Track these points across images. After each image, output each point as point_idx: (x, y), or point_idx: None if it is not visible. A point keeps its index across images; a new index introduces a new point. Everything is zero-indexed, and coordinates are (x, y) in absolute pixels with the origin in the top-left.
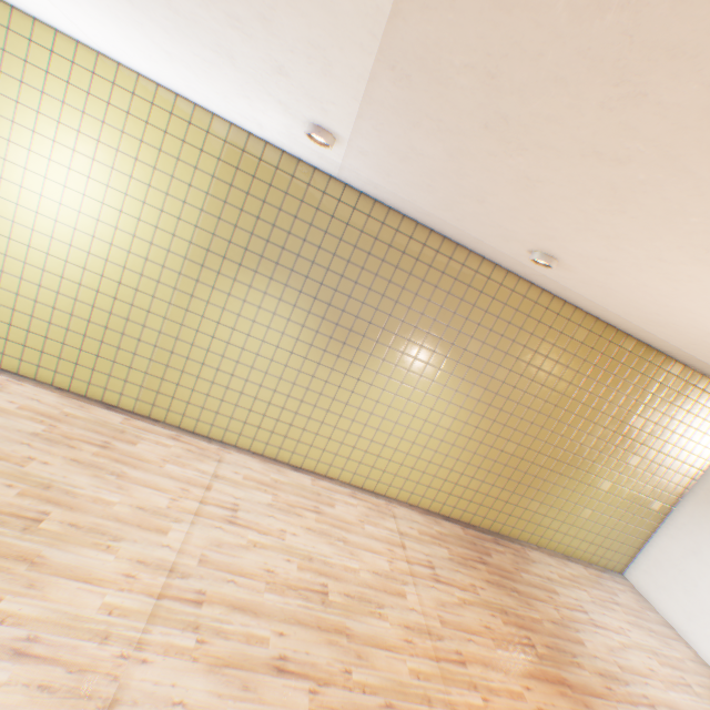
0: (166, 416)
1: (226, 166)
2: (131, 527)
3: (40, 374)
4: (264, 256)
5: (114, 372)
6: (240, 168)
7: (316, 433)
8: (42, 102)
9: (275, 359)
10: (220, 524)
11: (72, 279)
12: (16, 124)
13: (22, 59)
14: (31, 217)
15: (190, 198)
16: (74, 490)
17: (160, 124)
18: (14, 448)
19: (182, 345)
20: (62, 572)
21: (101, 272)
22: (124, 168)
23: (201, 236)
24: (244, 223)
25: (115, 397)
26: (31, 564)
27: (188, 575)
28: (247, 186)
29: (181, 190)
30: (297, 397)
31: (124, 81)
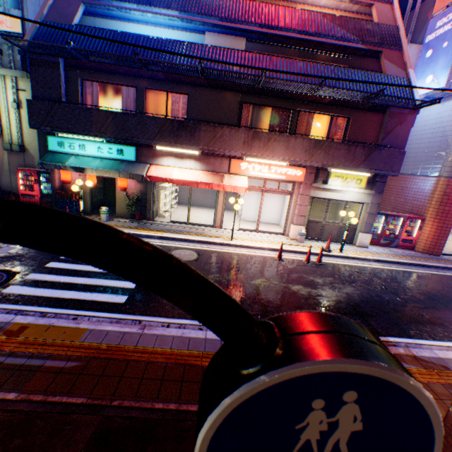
0: None
1: None
2: None
3: None
4: None
5: None
6: None
7: None
8: None
9: None
10: None
11: None
12: None
13: None
14: None
15: None
16: None
17: None
18: None
19: None
20: None
21: None
22: None
23: None
24: None
25: None
26: None
27: None
28: None
29: None
30: None
31: None
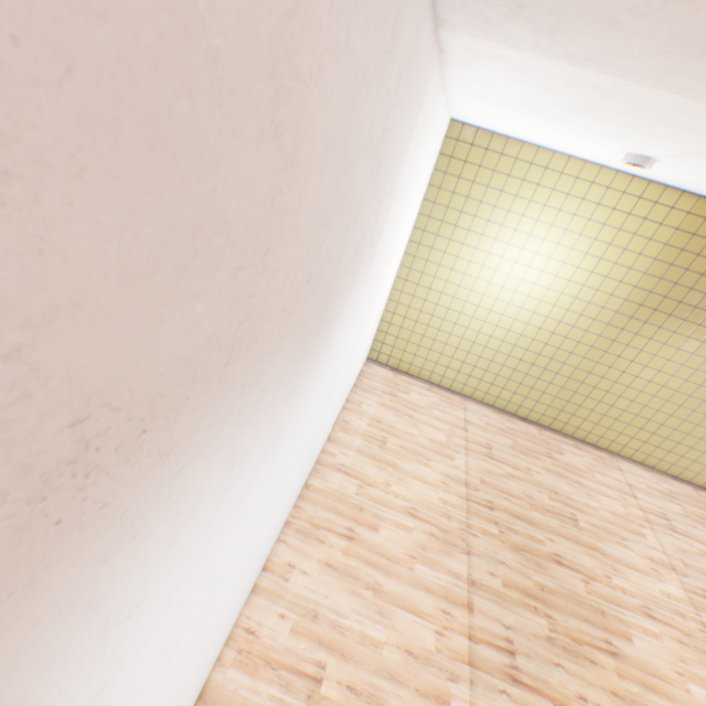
0: (561, 427)
1: (680, 234)
2: (621, 529)
3: (473, 394)
4: (695, 306)
5: (528, 394)
6: (694, 233)
7: (701, 451)
8: (526, 208)
9: (677, 390)
10: (667, 531)
11: (514, 331)
12: (501, 227)
13: (519, 179)
14: (495, 291)
15: (634, 264)
16: (568, 496)
17: (623, 208)
18: (514, 460)
19: (590, 377)
20: (619, 561)
21: (538, 325)
22: (580, 247)
23: (634, 294)
24: (683, 280)
25: (524, 412)
26: (599, 553)
27: (684, 574)
28: (697, 248)
29: (627, 258)
30: (691, 421)
31: (600, 179)
